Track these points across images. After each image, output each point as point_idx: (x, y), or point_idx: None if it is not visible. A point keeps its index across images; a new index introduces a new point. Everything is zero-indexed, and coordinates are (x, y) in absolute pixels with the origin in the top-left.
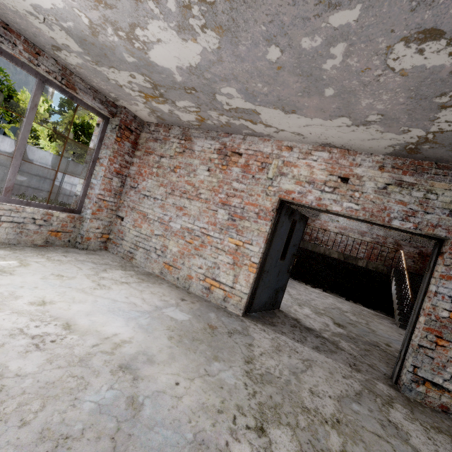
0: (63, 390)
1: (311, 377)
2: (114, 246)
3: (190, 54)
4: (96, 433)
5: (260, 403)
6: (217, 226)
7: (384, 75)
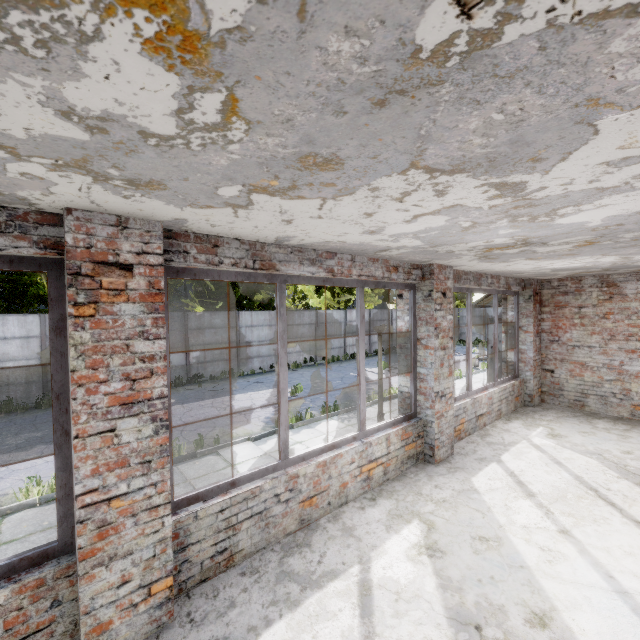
0: None
1: None
2: (552, 397)
3: None
4: None
5: None
6: None
7: None
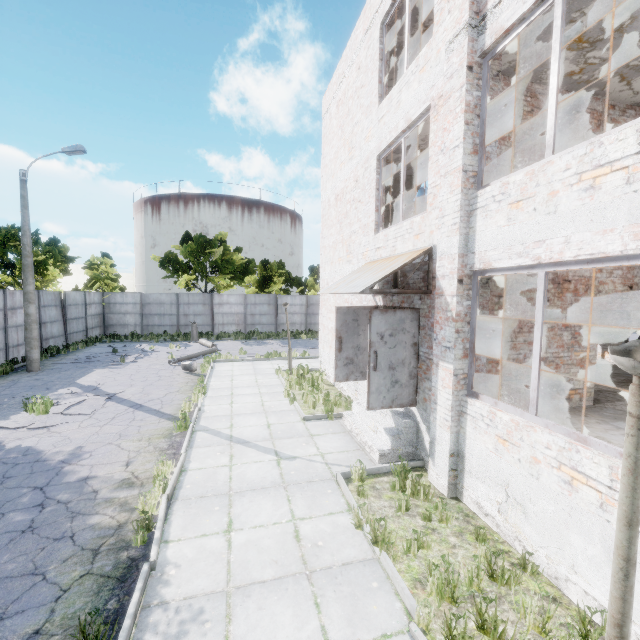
0: None
1: None
2: None
3: None
4: None
5: None
6: (564, 347)
7: None
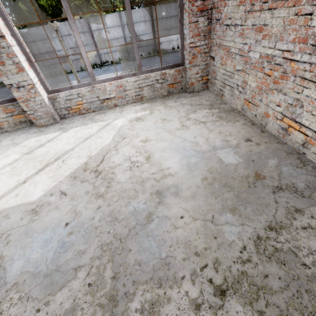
0: (127, 196)
1: None
2: (211, 85)
3: None
4: (126, 223)
5: (244, 273)
6: (307, 42)
7: None
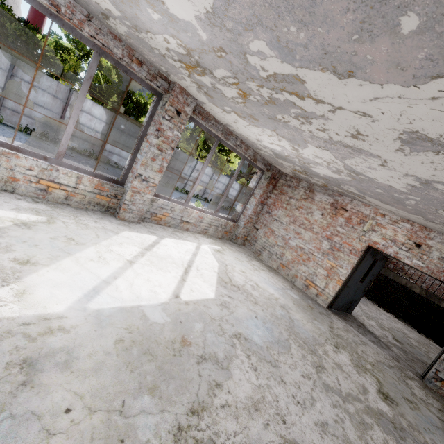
0: (270, 306)
1: (364, 348)
2: (249, 244)
3: (334, 175)
4: (284, 320)
5: (336, 341)
6: (320, 250)
7: (437, 214)
